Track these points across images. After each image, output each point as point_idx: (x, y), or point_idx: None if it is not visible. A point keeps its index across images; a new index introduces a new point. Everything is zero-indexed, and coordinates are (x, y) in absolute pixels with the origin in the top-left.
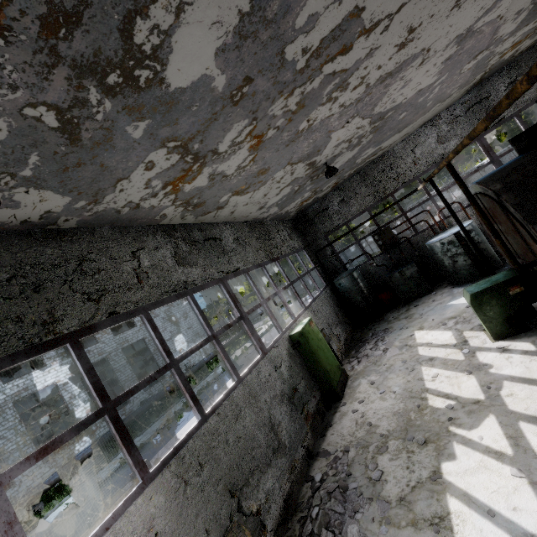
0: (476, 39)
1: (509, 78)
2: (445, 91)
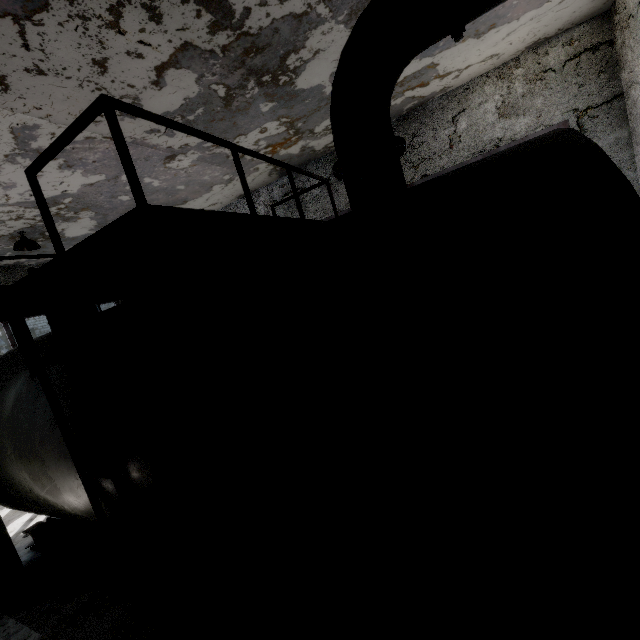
0: (96, 151)
1: (324, 174)
2: (193, 179)
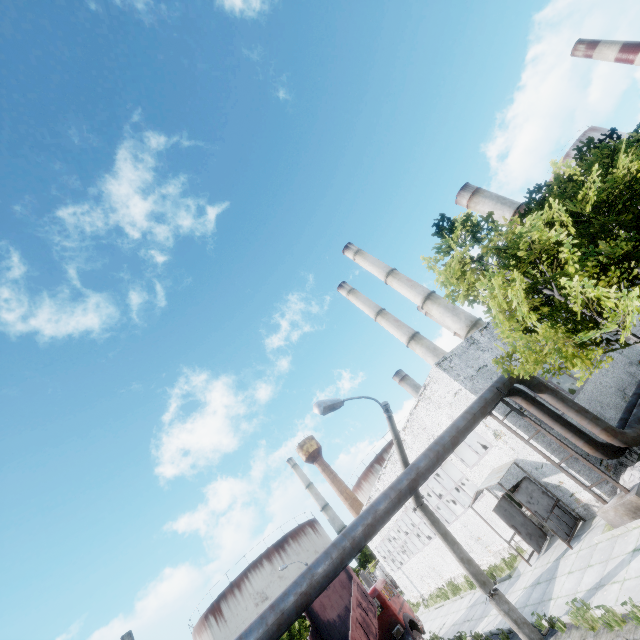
0: None
1: None
2: None
